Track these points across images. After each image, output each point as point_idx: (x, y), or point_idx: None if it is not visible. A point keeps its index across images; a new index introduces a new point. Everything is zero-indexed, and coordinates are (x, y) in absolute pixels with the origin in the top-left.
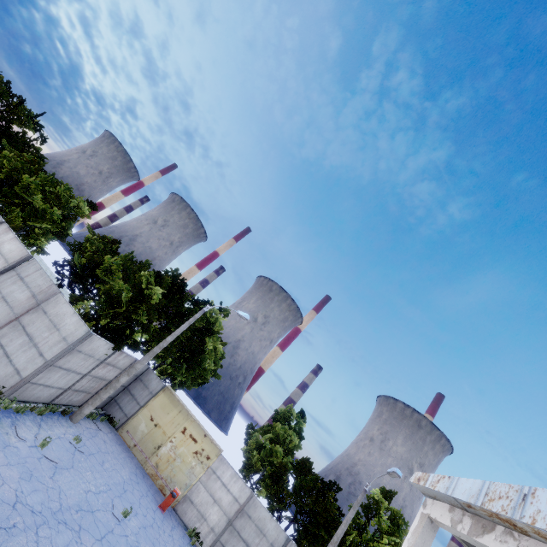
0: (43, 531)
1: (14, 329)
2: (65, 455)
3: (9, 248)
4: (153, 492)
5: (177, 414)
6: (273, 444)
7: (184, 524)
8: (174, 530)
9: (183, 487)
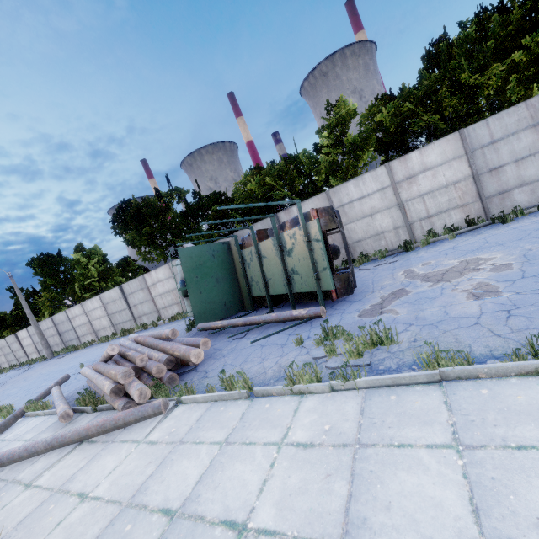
0: None
1: None
2: None
3: (435, 156)
4: None
5: None
6: None
7: None
8: None
9: None
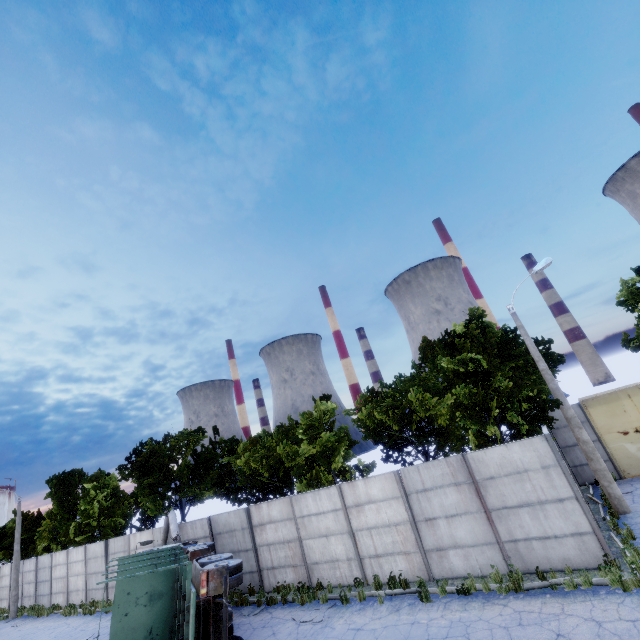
0: None
1: (504, 518)
2: None
3: (377, 490)
4: None
5: (630, 401)
6: None
7: None
8: None
9: None
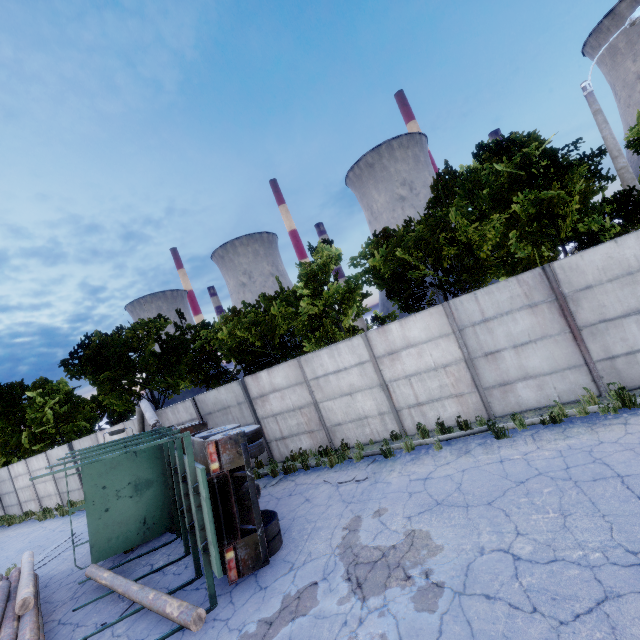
0: None
1: (600, 334)
2: None
3: (419, 331)
4: None
5: None
6: None
7: None
8: None
9: None
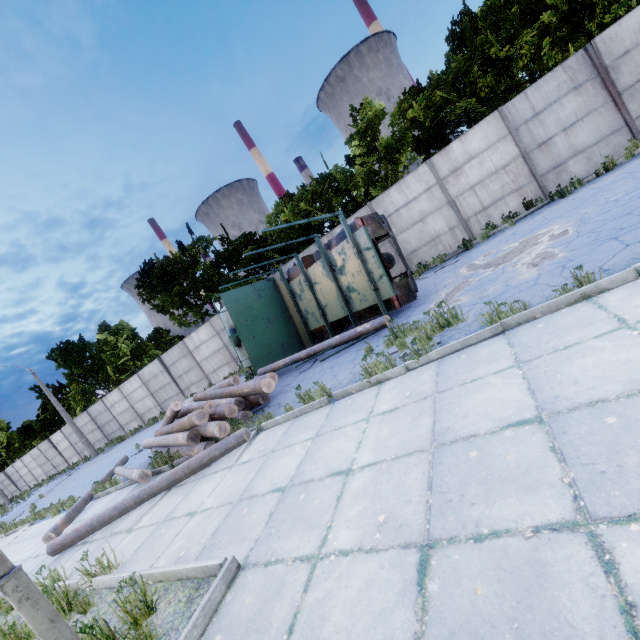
0: None
1: (638, 93)
2: None
3: (478, 142)
4: None
5: None
6: None
7: None
8: None
9: None
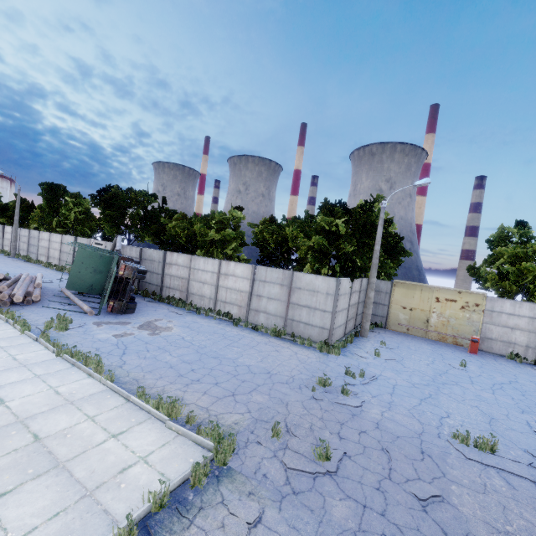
0: (443, 391)
1: (294, 309)
2: (390, 354)
3: (240, 271)
4: (453, 348)
5: (420, 293)
6: (514, 265)
7: (496, 355)
8: (497, 360)
9: (473, 334)
